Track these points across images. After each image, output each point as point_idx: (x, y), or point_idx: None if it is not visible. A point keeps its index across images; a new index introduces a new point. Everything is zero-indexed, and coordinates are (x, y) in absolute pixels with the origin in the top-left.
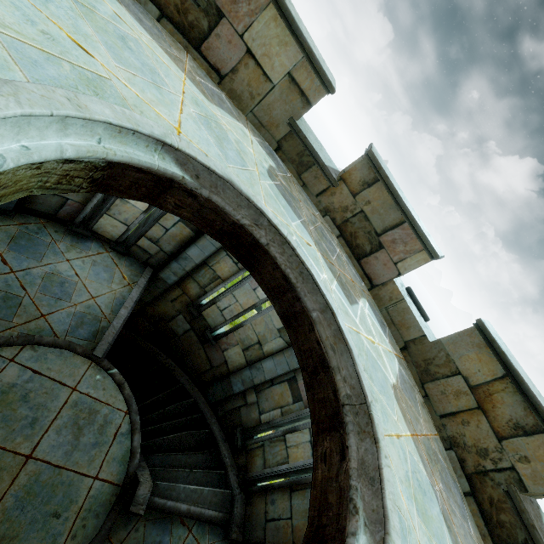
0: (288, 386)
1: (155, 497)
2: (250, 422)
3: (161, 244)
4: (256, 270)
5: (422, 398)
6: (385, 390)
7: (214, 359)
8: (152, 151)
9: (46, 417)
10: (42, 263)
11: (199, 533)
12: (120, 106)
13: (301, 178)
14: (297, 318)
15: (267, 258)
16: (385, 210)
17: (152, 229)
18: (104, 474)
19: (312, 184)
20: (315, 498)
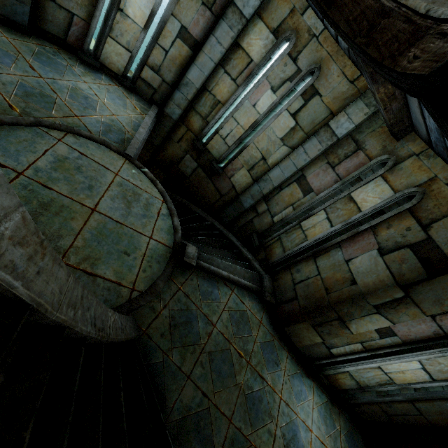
0: (297, 185)
1: (201, 261)
2: (264, 227)
3: (163, 73)
4: None
5: None
6: None
7: (222, 188)
8: None
9: (99, 187)
10: (65, 79)
11: (239, 294)
12: None
13: None
14: None
15: None
16: None
17: (153, 54)
18: (156, 237)
19: None
20: (424, 67)
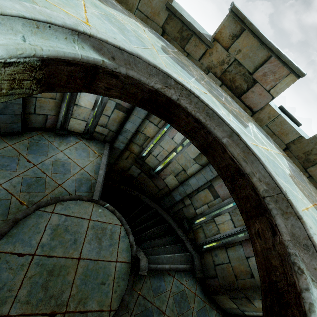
0: (208, 190)
1: (150, 264)
2: (190, 215)
3: (109, 127)
4: (174, 121)
5: (306, 178)
6: (287, 180)
7: (159, 185)
8: (71, 43)
9: (80, 237)
10: (49, 157)
11: (179, 277)
12: (29, 3)
13: (185, 50)
14: (211, 146)
15: (180, 110)
16: (253, 52)
17: (100, 119)
18: (120, 259)
19: (194, 52)
20: (260, 263)
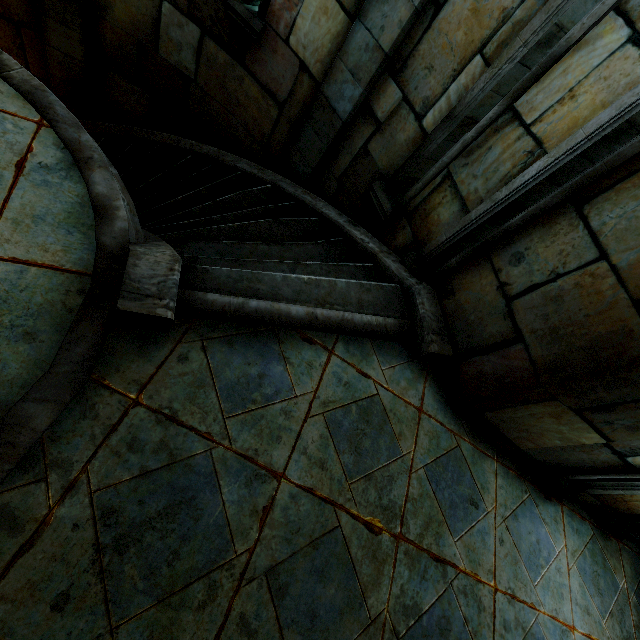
0: None
1: (210, 294)
2: (399, 158)
3: None
4: None
5: None
6: None
7: (278, 82)
8: None
9: None
10: None
11: (353, 355)
12: None
13: None
14: None
15: None
16: None
17: None
18: (14, 250)
19: None
20: None
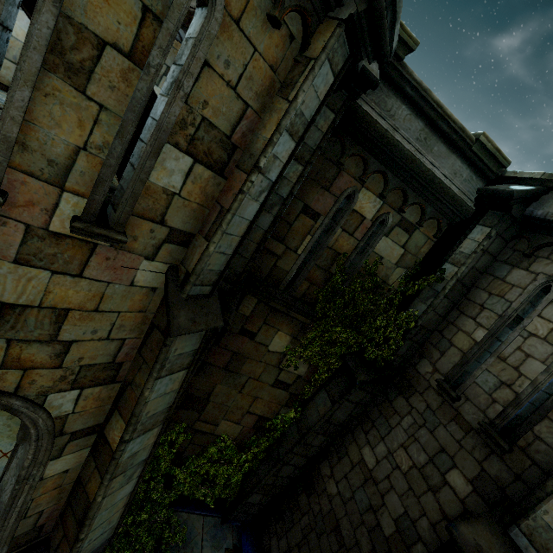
0: None
1: None
2: None
3: None
4: None
5: None
6: None
7: None
8: None
9: None
10: None
11: None
12: None
13: None
14: None
15: None
16: None
17: None
18: None
19: None
20: None
